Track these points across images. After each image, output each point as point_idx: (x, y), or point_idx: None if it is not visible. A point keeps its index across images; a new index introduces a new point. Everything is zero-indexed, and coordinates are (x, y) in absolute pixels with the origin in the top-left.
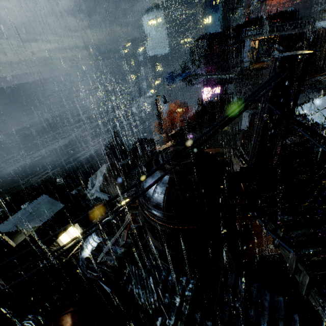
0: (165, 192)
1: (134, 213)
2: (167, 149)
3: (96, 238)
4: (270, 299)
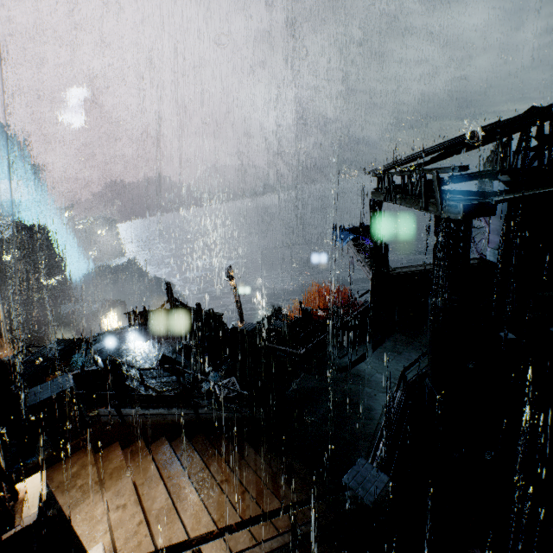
0: None
1: None
2: None
3: None
4: None
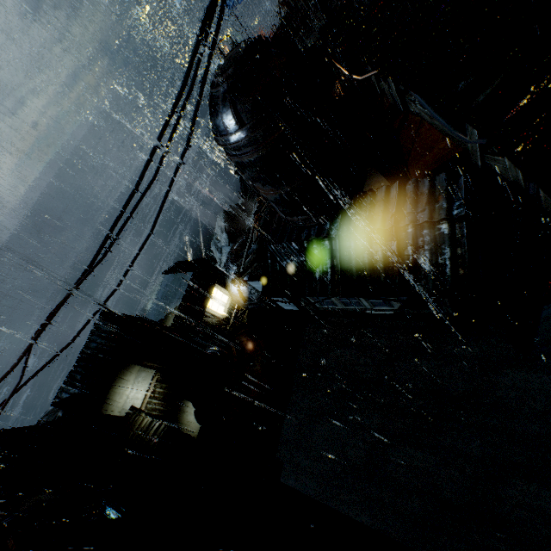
0: (230, 105)
1: (260, 214)
2: (219, 65)
3: (235, 266)
4: (429, 183)
